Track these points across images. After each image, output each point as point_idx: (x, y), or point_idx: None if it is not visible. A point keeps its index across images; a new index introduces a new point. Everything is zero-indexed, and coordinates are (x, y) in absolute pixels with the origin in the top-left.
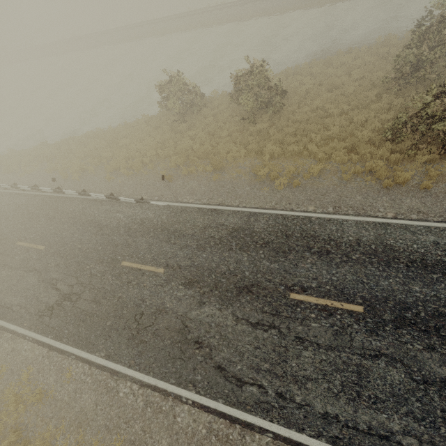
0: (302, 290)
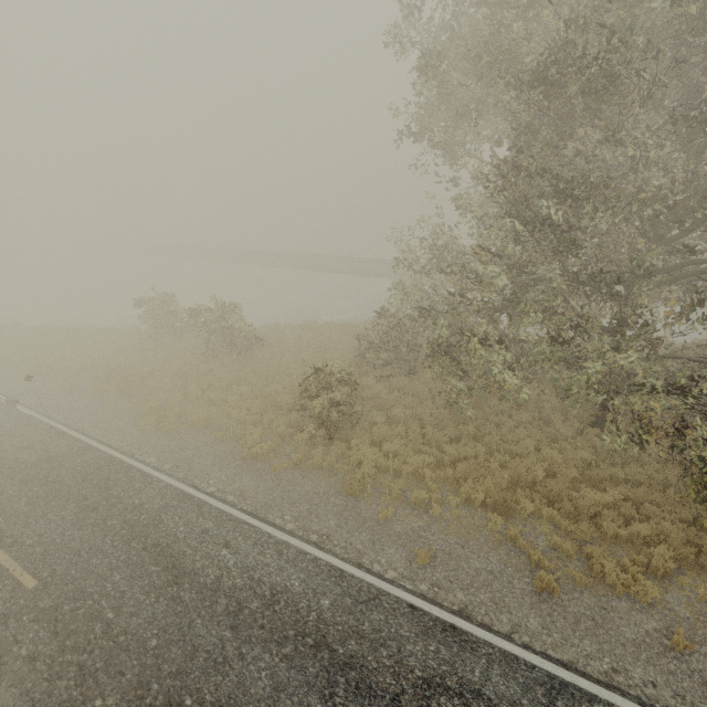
0: (11, 544)
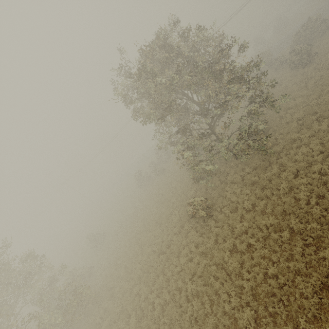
0: None
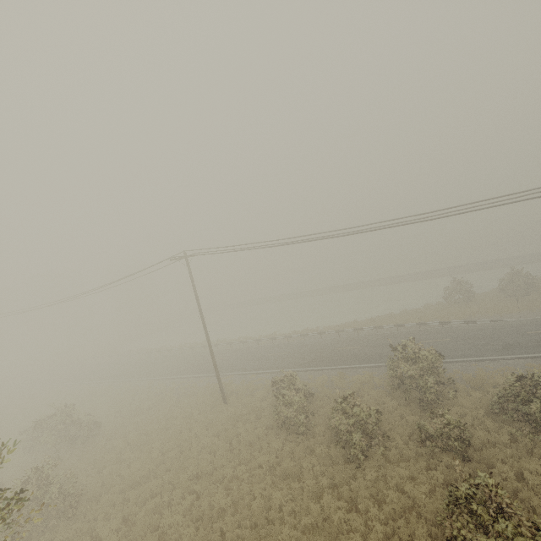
0: None
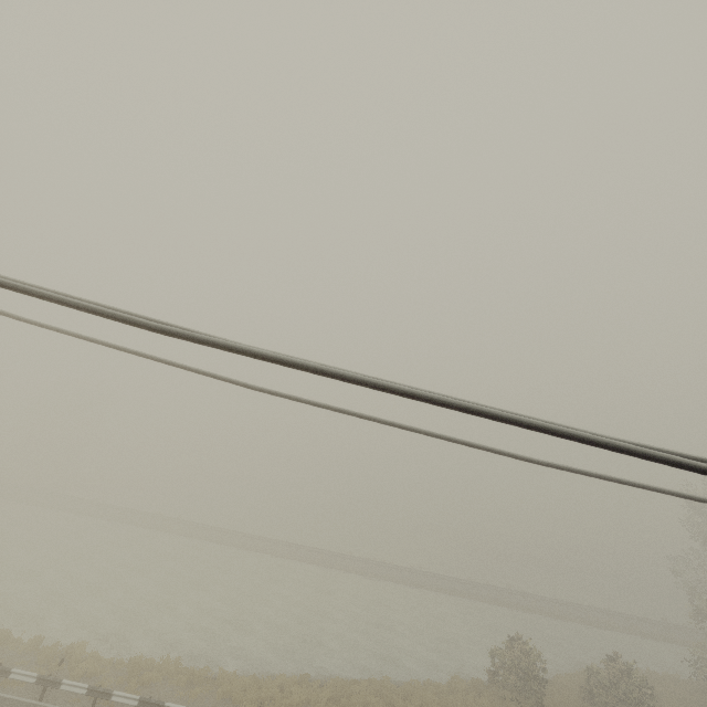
0: None
